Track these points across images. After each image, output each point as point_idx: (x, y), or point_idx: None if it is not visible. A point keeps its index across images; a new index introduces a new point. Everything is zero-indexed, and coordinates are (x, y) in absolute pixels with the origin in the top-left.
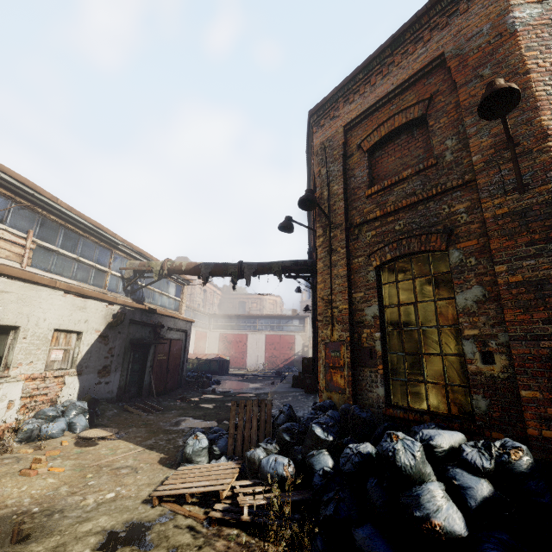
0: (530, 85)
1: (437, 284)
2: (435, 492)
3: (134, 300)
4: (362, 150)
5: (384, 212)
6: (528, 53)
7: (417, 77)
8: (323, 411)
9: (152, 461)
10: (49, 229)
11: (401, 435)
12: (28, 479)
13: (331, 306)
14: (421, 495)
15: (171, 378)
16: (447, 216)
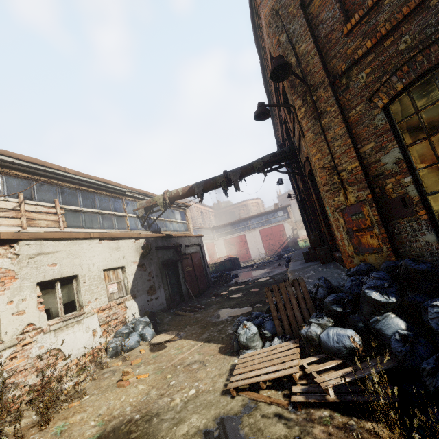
0: None
1: None
2: None
3: (152, 232)
4: None
5: (377, 38)
6: None
7: None
8: (362, 275)
9: (213, 352)
10: (69, 195)
11: None
12: (124, 390)
13: (337, 171)
14: None
15: (200, 282)
16: None
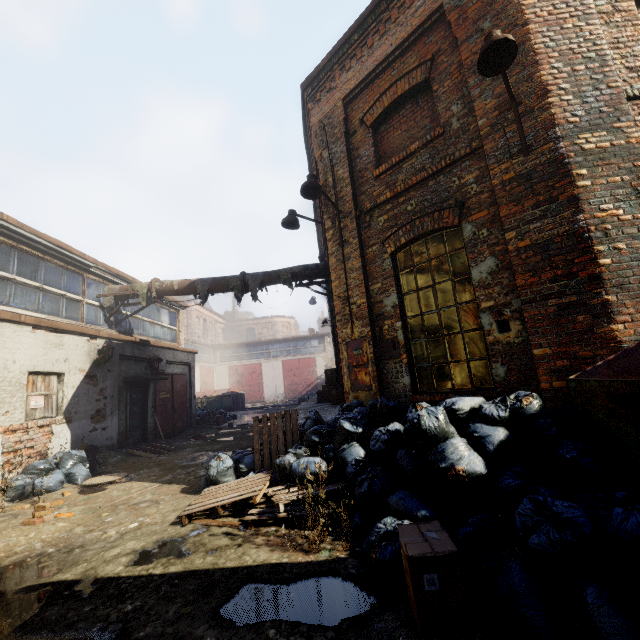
0: (529, 38)
1: (453, 262)
2: (457, 445)
3: (120, 333)
4: (366, 125)
5: (394, 193)
6: (526, 2)
7: (416, 35)
8: (350, 411)
9: (173, 492)
10: None
11: (425, 404)
12: (35, 527)
13: (349, 303)
14: (445, 449)
15: (179, 418)
16: (457, 188)
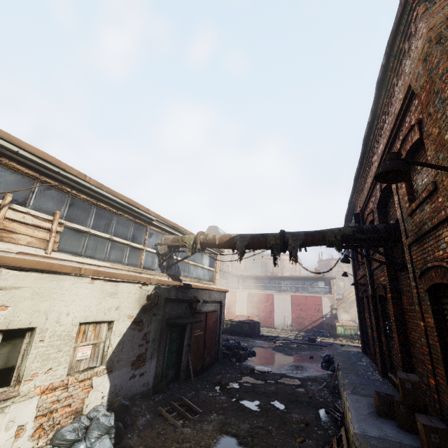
0: None
1: None
2: None
3: (169, 275)
4: None
5: None
6: None
7: None
8: None
9: None
10: (79, 209)
11: None
12: None
13: None
14: None
15: (208, 353)
16: None
